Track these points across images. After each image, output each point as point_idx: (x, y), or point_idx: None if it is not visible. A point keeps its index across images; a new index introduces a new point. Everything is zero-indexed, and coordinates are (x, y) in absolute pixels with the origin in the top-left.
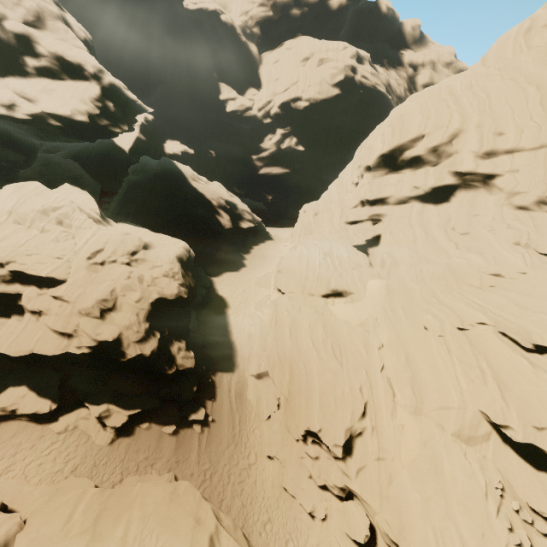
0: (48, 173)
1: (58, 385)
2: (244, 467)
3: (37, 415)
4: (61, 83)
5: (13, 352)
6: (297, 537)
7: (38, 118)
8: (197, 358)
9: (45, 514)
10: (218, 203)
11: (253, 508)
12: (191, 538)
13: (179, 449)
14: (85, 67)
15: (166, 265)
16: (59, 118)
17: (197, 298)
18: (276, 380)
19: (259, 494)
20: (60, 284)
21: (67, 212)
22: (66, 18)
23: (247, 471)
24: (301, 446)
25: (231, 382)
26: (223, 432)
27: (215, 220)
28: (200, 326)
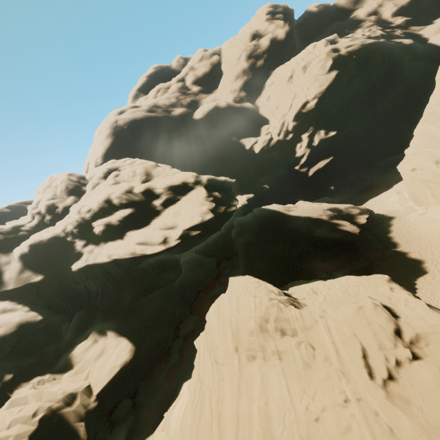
0: (186, 273)
1: None
2: None
3: None
4: (179, 203)
5: None
6: None
7: (183, 237)
8: None
9: None
10: (327, 216)
11: None
12: None
13: None
14: (187, 181)
15: None
16: (195, 227)
17: None
18: None
19: None
20: None
21: (277, 314)
22: None
23: None
24: None
25: None
26: None
27: (343, 232)
28: None
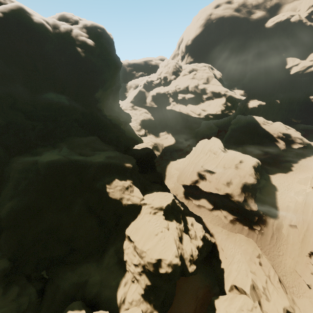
0: (202, 128)
1: (213, 201)
2: (276, 254)
3: (208, 208)
4: (212, 101)
5: (204, 189)
6: (299, 288)
7: (206, 116)
8: (258, 208)
9: (216, 228)
10: (277, 136)
11: (278, 268)
12: (253, 249)
13: (249, 235)
14: (221, 92)
15: (248, 169)
16: (212, 114)
17: (260, 184)
18: (299, 229)
19: (282, 265)
20: (215, 173)
21: (215, 149)
22: (214, 73)
23: (277, 256)
24: (307, 258)
25: (274, 222)
26: (267, 238)
27: (274, 145)
28: (261, 196)
